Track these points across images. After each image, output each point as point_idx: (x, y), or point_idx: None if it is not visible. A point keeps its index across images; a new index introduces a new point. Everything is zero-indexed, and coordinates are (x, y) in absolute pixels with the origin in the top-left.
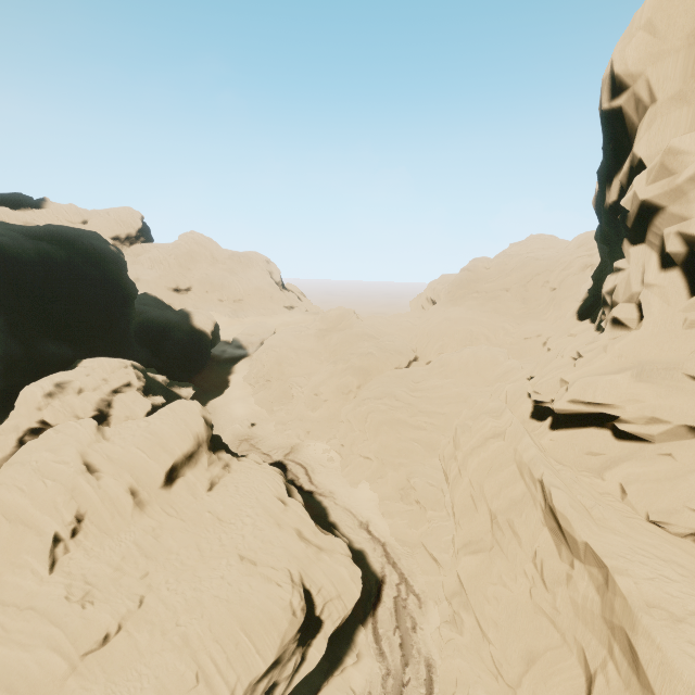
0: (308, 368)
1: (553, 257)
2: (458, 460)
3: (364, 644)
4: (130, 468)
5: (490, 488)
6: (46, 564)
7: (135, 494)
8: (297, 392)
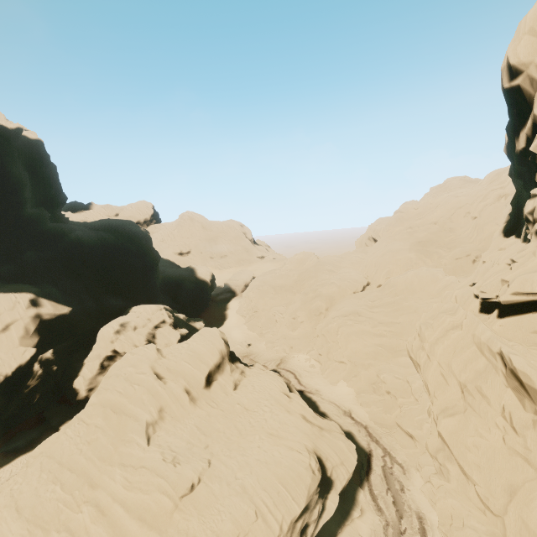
0: (285, 299)
1: (470, 193)
2: (426, 349)
3: (364, 502)
4: (183, 375)
5: (457, 365)
6: (144, 439)
7: (188, 393)
8: (279, 318)
